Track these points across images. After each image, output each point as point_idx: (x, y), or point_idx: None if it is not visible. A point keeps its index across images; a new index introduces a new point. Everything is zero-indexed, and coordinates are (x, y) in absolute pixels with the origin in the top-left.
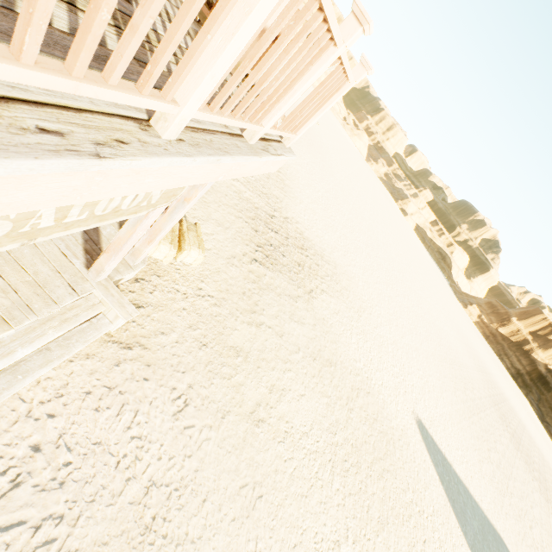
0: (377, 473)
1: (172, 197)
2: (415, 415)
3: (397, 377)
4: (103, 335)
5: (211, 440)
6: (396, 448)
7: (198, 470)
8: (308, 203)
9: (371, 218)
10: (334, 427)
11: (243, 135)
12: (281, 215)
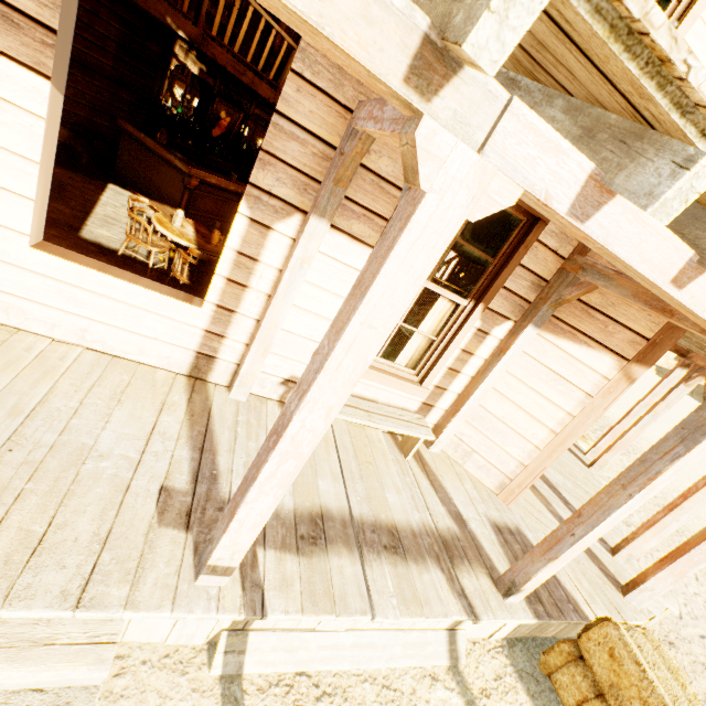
0: None
1: None
2: None
3: None
4: None
5: None
6: None
7: None
8: None
9: None
10: None
11: None
12: None
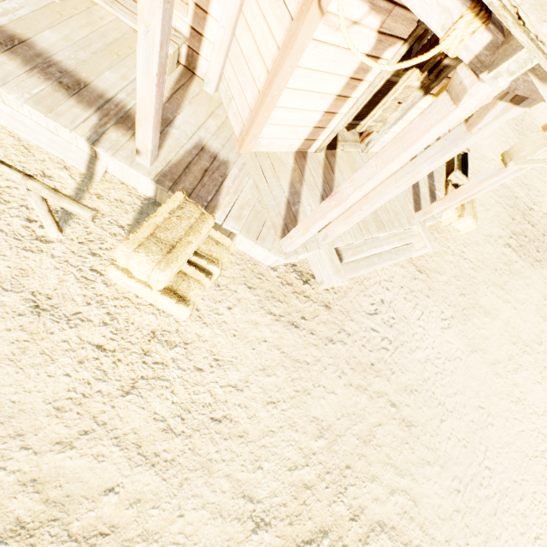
0: None
1: None
2: None
3: None
4: (408, 257)
5: (462, 360)
6: None
7: (453, 372)
8: None
9: None
10: None
11: None
12: (540, 209)
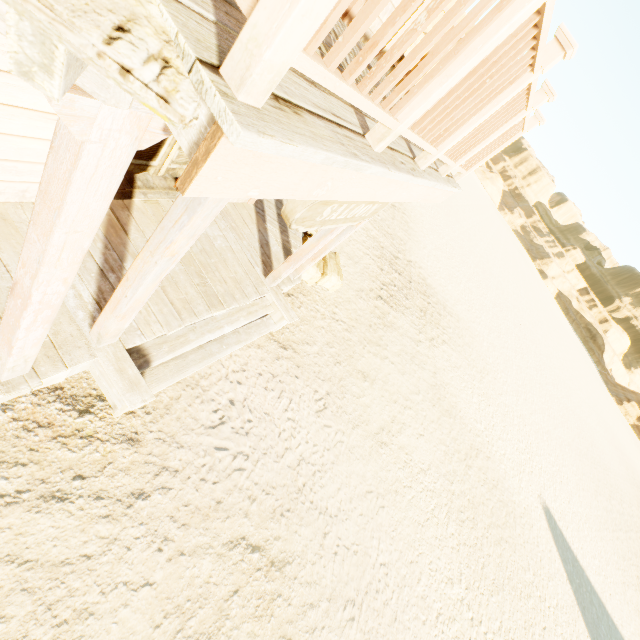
0: (494, 537)
1: (374, 214)
2: (541, 500)
3: (522, 453)
4: (268, 333)
5: (344, 443)
6: (517, 523)
7: (334, 463)
8: (431, 249)
9: (500, 276)
10: (451, 476)
11: (438, 170)
12: (405, 257)
